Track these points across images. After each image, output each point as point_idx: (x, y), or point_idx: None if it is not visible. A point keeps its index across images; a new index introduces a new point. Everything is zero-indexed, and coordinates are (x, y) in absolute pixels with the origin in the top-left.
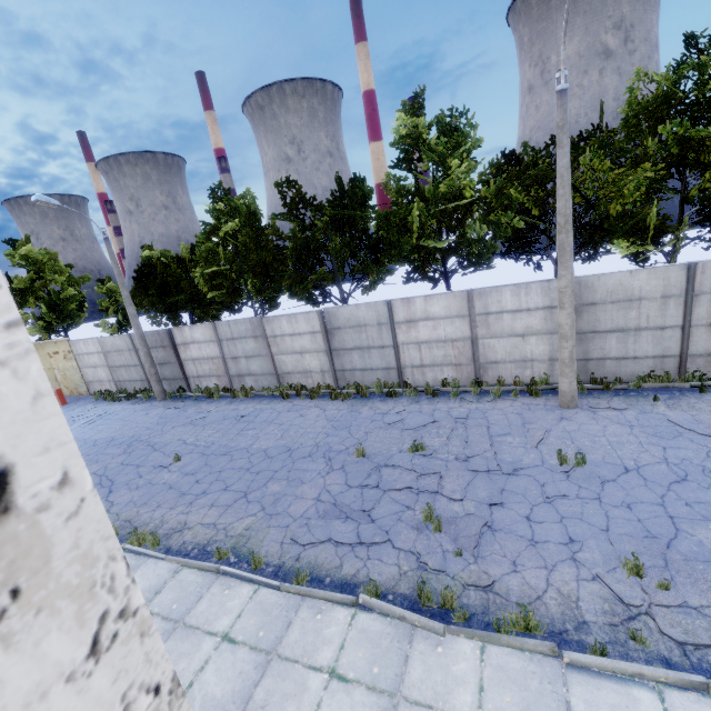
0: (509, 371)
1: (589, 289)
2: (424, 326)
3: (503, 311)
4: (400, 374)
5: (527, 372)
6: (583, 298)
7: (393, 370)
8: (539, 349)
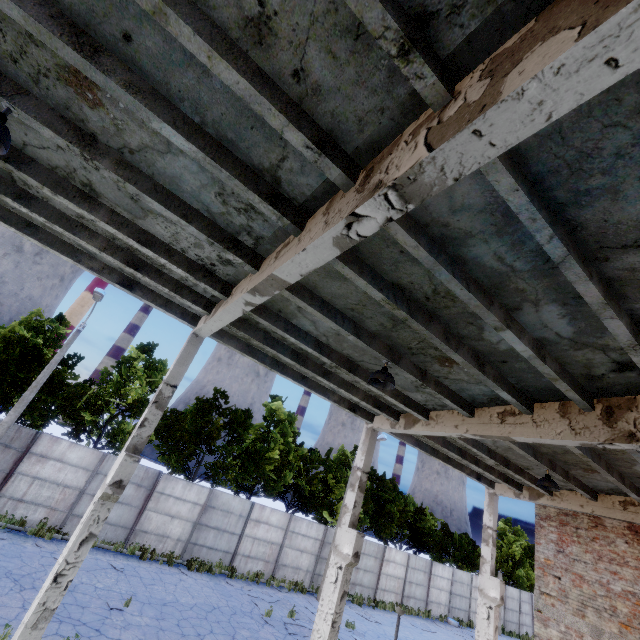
0: (289, 573)
1: (331, 535)
2: (264, 527)
3: (300, 533)
4: (233, 559)
5: (295, 576)
6: (329, 539)
7: (230, 554)
8: (305, 562)
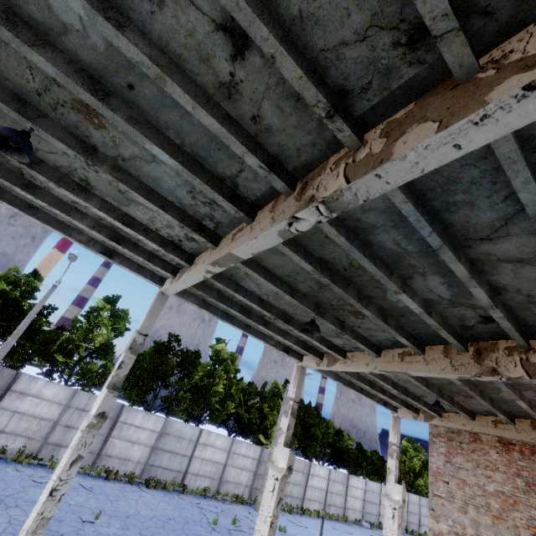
0: (231, 488)
1: (266, 455)
2: (210, 449)
3: (240, 454)
4: (184, 478)
5: (237, 490)
6: (264, 458)
7: (182, 473)
8: (245, 478)
